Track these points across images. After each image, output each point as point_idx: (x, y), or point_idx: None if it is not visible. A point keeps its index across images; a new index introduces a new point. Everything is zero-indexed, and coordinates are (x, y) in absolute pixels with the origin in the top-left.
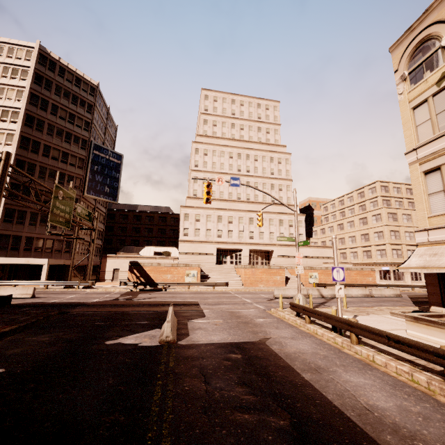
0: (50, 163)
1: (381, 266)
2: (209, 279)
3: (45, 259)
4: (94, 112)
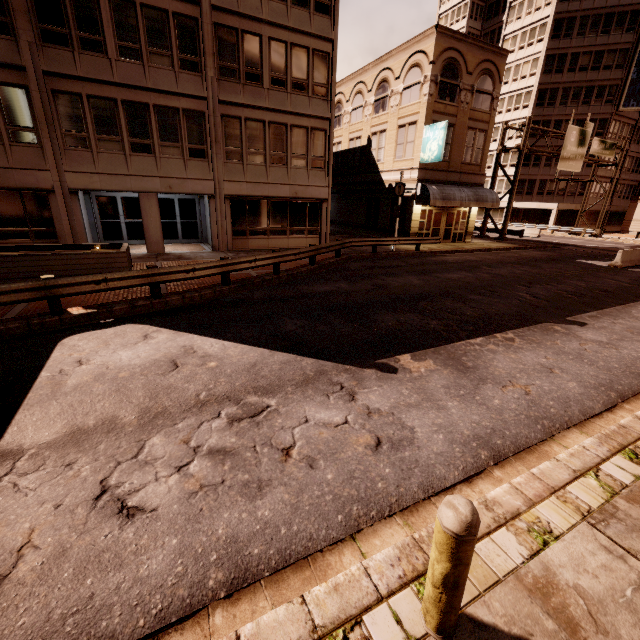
0: (575, 79)
1: None
2: None
3: (554, 203)
4: None
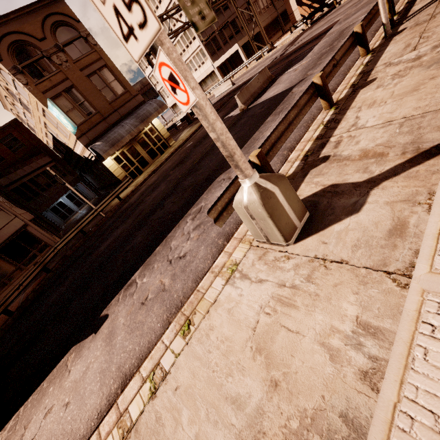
0: None
1: None
2: None
3: (235, 45)
4: None
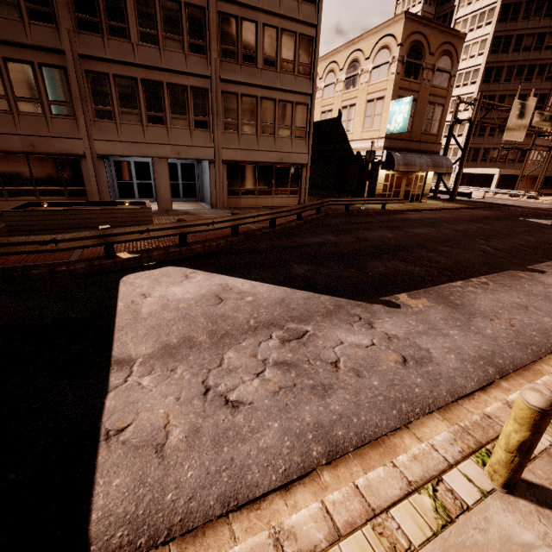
0: (519, 58)
1: None
2: None
3: (497, 169)
4: None
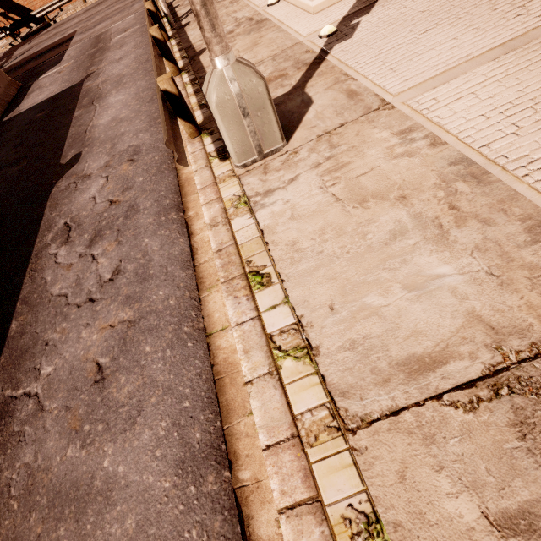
0: None
1: None
2: None
3: None
4: None
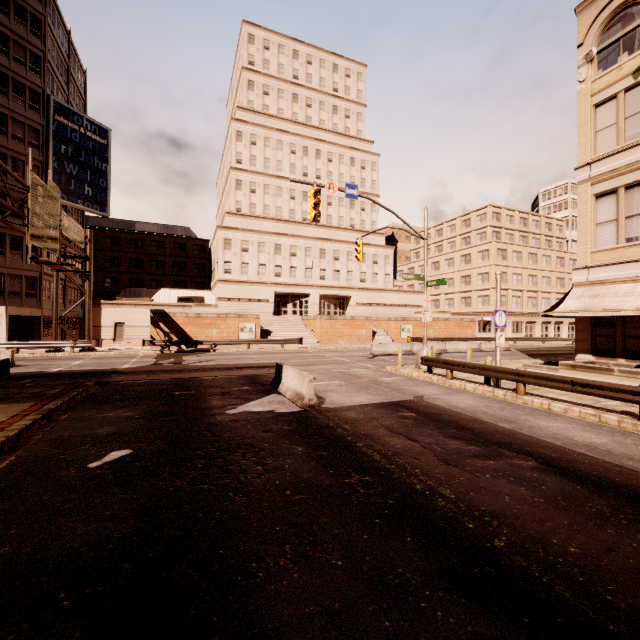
0: None
1: (481, 316)
2: (271, 336)
3: None
4: (46, 37)
